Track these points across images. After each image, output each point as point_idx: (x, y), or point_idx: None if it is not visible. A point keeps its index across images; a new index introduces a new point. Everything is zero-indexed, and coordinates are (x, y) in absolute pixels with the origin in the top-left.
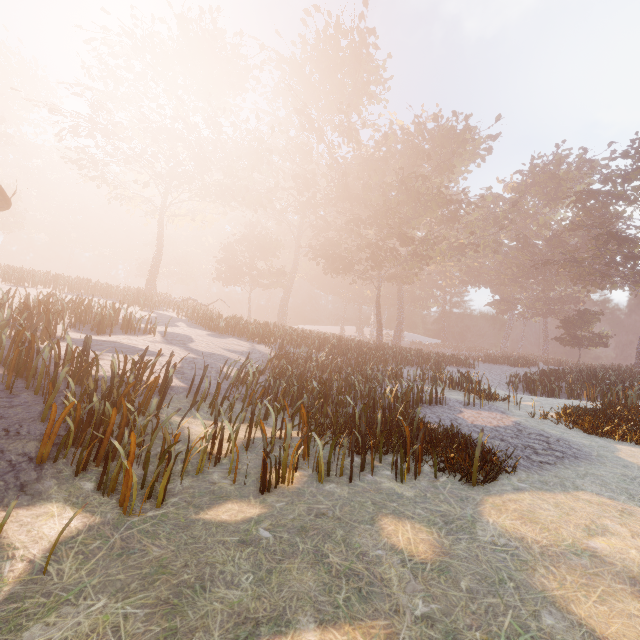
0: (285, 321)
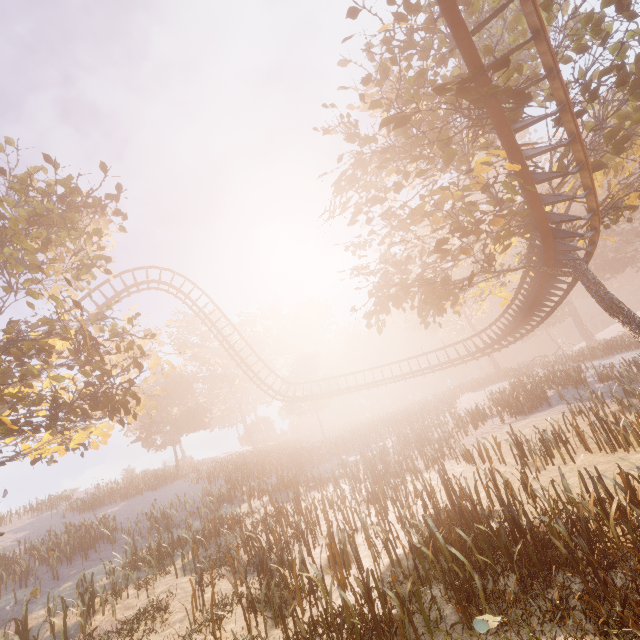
0: (594, 339)
